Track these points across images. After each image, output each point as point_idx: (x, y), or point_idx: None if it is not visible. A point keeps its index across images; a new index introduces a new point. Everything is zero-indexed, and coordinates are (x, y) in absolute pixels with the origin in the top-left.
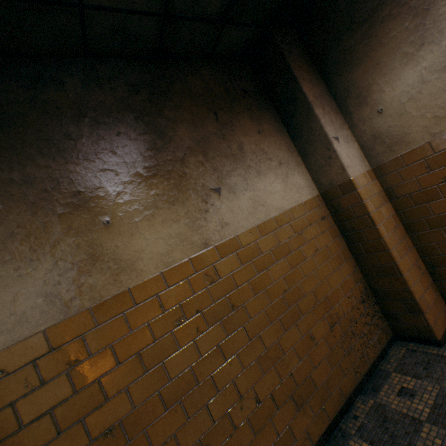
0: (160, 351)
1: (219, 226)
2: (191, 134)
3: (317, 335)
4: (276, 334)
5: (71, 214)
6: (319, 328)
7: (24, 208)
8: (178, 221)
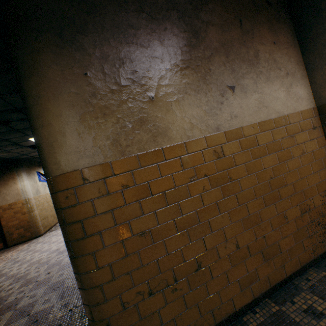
0: (177, 195)
1: (229, 117)
2: (219, 37)
3: (289, 216)
4: (258, 206)
5: (129, 87)
6: (292, 212)
7: (101, 76)
8: (200, 107)
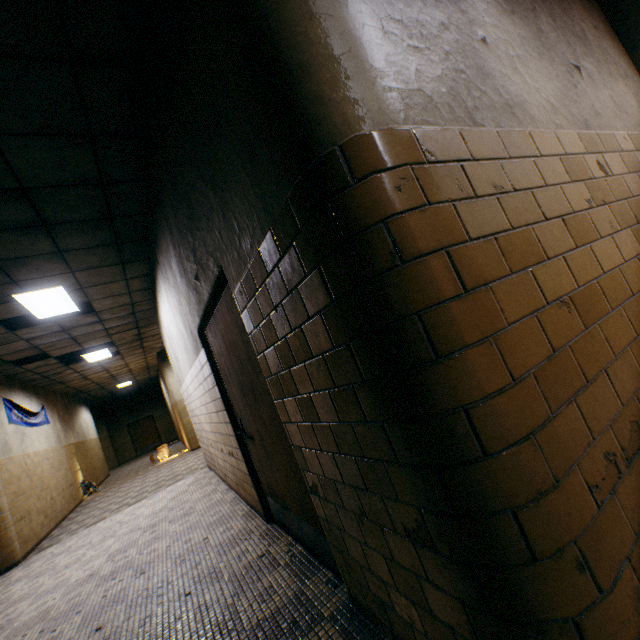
0: (581, 230)
1: (591, 112)
2: None
3: None
4: None
5: (445, 6)
6: None
7: None
8: (551, 82)
